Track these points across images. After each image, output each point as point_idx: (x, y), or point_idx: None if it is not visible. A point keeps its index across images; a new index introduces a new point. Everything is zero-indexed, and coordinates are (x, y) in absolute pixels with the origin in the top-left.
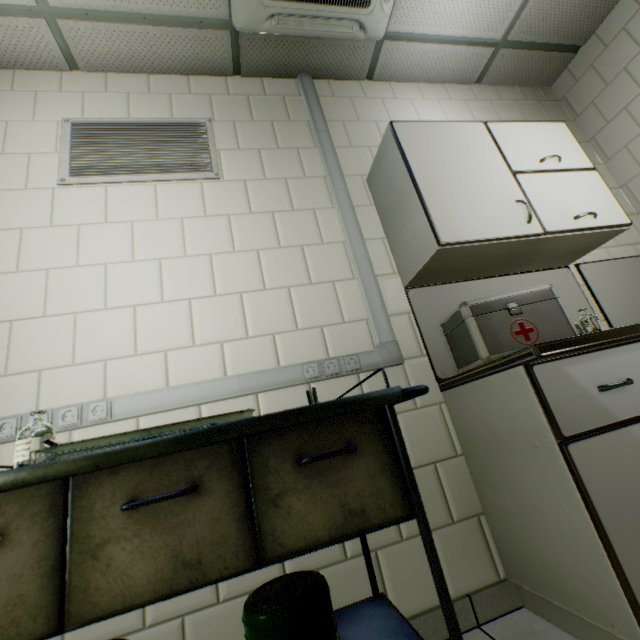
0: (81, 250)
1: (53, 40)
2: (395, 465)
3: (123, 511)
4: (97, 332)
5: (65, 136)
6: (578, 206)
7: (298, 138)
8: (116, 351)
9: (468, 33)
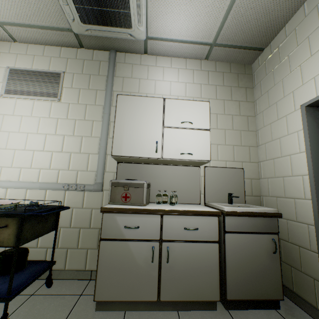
0: (3, 125)
1: (5, 32)
2: (17, 233)
3: None
4: (1, 156)
5: (6, 75)
6: (187, 148)
7: (99, 84)
8: (6, 164)
9: (192, 39)
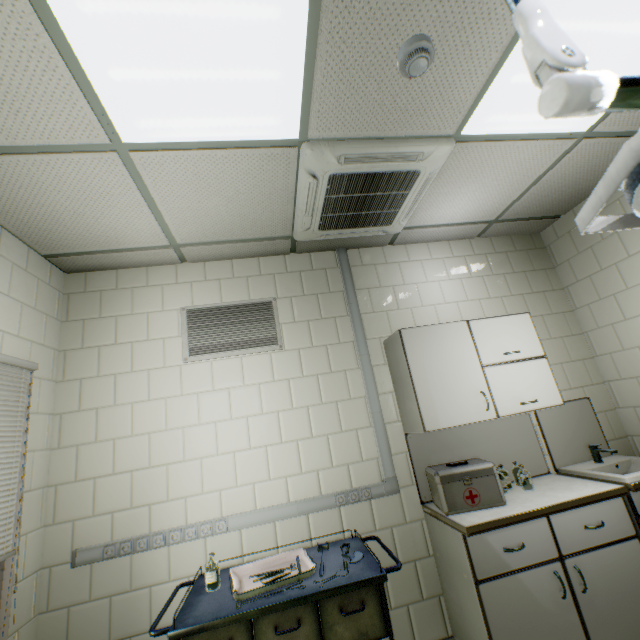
0: (200, 412)
1: (175, 254)
2: (382, 611)
3: (273, 630)
4: (214, 471)
5: (184, 322)
6: (526, 392)
7: (335, 307)
8: (226, 484)
9: (467, 220)
